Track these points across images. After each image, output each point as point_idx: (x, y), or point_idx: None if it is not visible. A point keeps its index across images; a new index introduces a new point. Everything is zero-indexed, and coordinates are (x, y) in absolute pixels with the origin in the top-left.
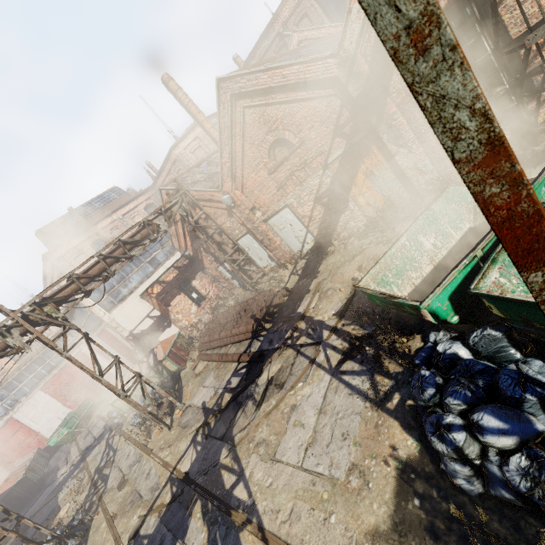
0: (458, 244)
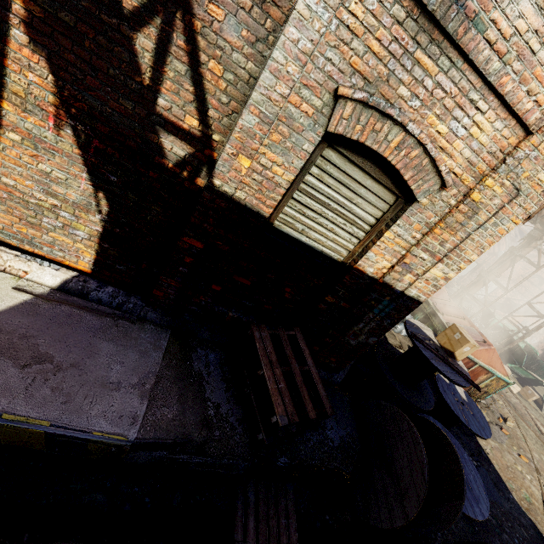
0: None
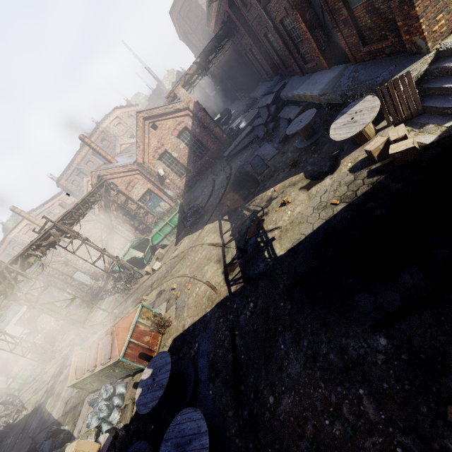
0: None
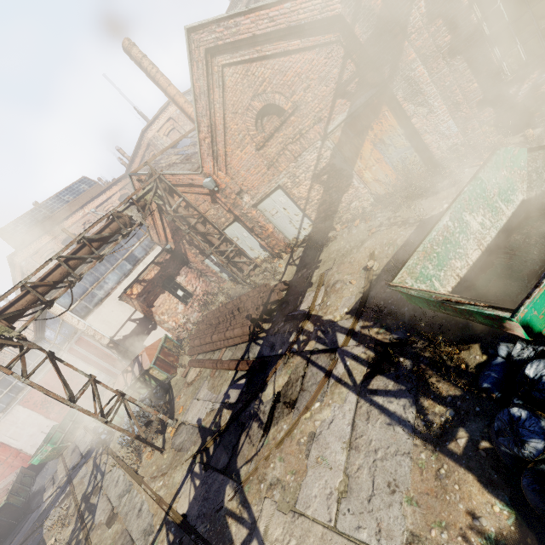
0: (509, 222)
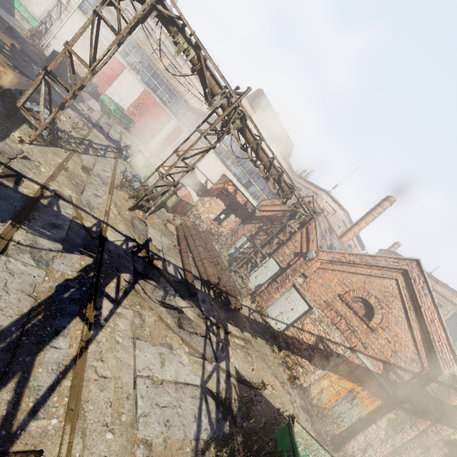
0: None
